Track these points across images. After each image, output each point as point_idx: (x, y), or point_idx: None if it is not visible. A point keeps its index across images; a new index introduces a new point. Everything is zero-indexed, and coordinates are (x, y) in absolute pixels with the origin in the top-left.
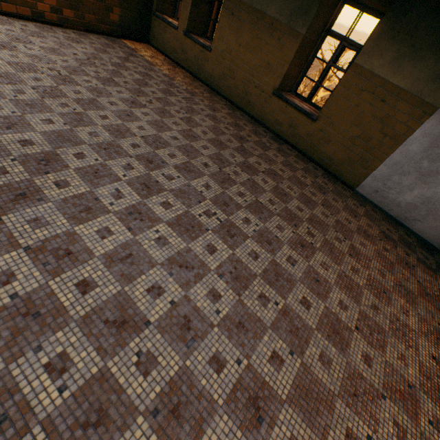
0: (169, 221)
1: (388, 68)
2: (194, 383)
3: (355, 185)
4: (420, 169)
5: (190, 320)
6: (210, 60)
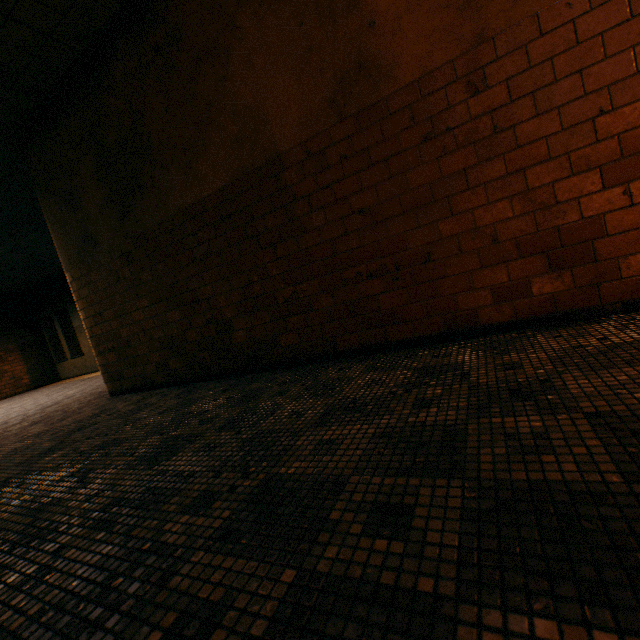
0: None
1: None
2: None
3: None
4: None
5: None
6: (88, 359)
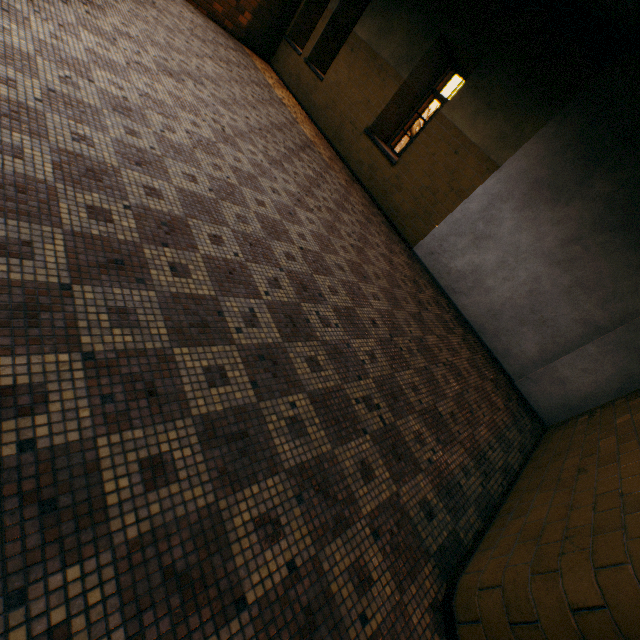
0: (171, 92)
1: (466, 121)
2: (100, 118)
3: (414, 244)
4: (475, 231)
5: (132, 112)
6: (319, 90)
